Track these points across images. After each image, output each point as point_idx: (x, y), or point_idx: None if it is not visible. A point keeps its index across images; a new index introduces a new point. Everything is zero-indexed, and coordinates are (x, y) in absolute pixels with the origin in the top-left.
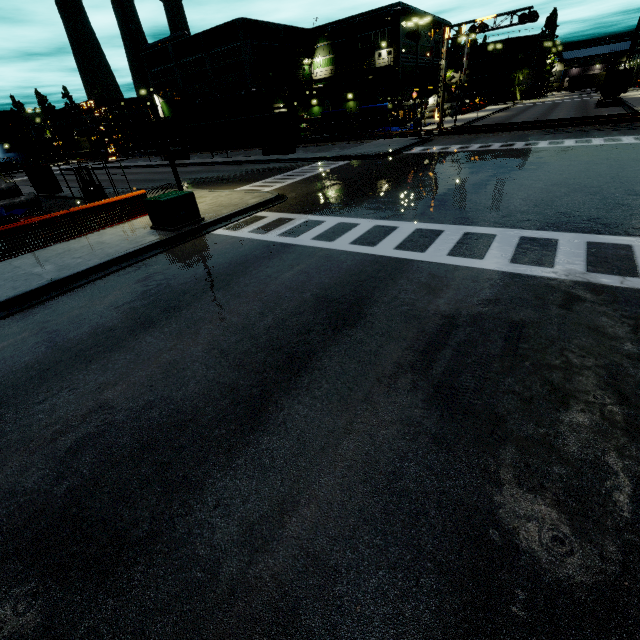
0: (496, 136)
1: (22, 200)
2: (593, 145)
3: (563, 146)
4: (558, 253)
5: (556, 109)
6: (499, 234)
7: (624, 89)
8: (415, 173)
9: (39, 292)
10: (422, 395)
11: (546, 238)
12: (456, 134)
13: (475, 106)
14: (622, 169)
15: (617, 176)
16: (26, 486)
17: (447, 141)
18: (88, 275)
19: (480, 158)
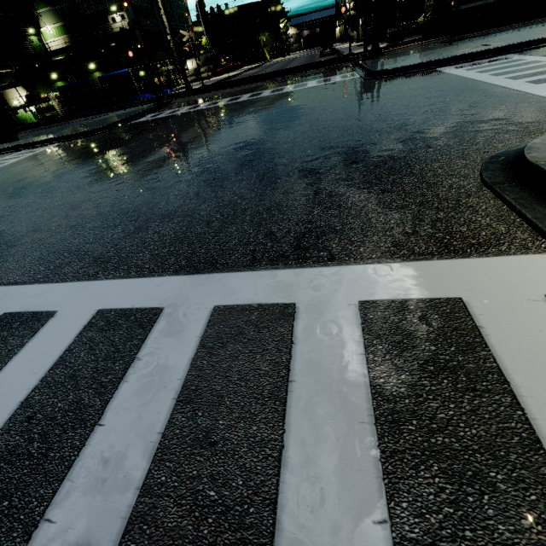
0: (232, 91)
1: None
2: (306, 88)
3: (281, 93)
4: (115, 399)
5: (292, 62)
6: (61, 310)
7: (334, 39)
8: (105, 152)
9: None
10: None
11: (141, 309)
12: (196, 94)
13: (230, 67)
14: (323, 111)
15: (316, 121)
16: None
17: (185, 102)
18: None
19: (197, 118)
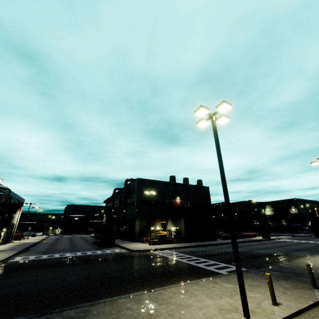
0: None
1: (219, 233)
2: None
3: None
4: None
5: None
6: None
7: None
8: (314, 238)
9: (258, 240)
10: (315, 245)
11: None
12: None
13: None
14: None
15: None
16: (283, 244)
17: None
18: (261, 240)
19: None
